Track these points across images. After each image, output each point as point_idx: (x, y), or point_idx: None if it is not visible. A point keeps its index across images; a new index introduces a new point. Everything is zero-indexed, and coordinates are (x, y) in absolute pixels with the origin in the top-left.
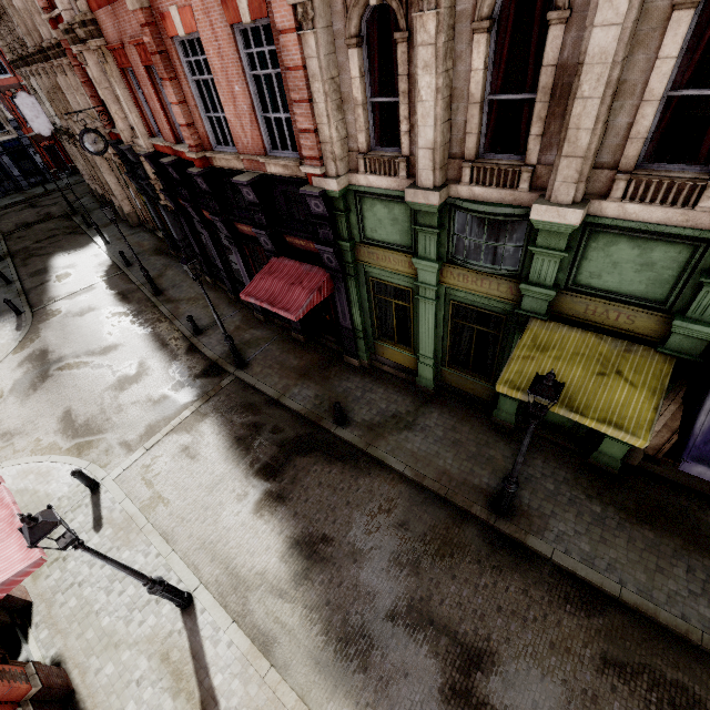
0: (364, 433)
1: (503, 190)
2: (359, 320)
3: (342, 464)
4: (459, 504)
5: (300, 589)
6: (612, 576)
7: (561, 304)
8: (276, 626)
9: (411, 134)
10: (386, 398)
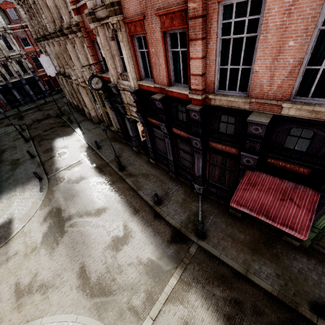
0: None
1: None
2: (324, 223)
3: None
4: None
5: None
6: None
7: None
8: None
9: None
10: None
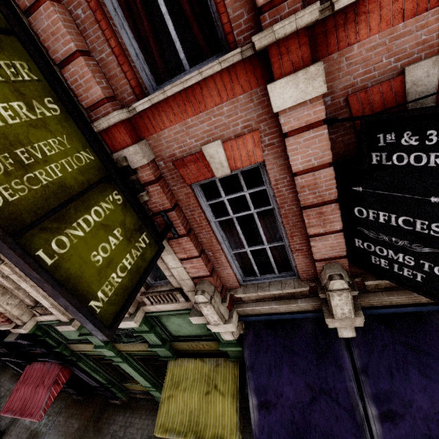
0: None
1: None
2: (101, 378)
3: None
4: None
5: None
6: None
7: (177, 347)
8: None
9: None
10: (141, 427)
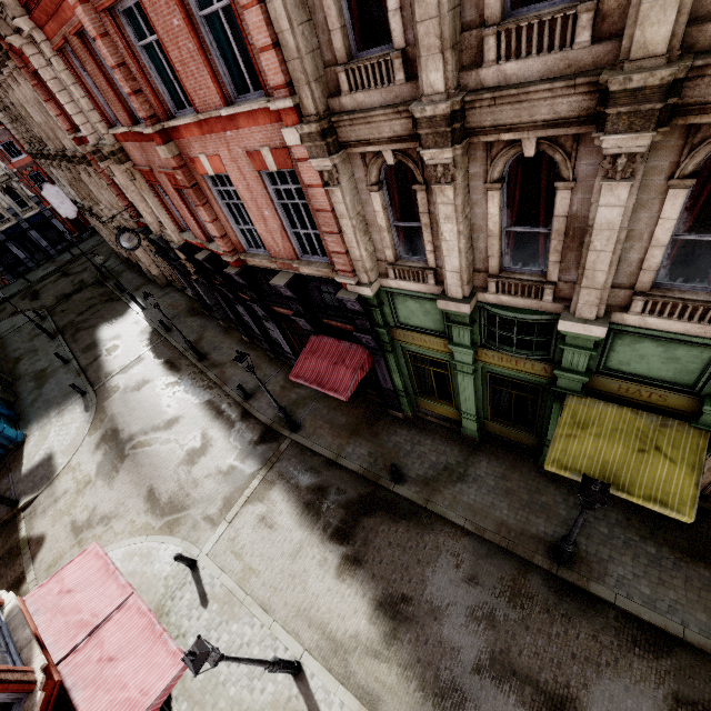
0: (421, 488)
1: (528, 300)
2: (400, 383)
3: (406, 522)
4: (521, 555)
5: (391, 649)
6: (674, 617)
7: (595, 383)
8: (378, 685)
9: (435, 252)
10: (435, 450)
